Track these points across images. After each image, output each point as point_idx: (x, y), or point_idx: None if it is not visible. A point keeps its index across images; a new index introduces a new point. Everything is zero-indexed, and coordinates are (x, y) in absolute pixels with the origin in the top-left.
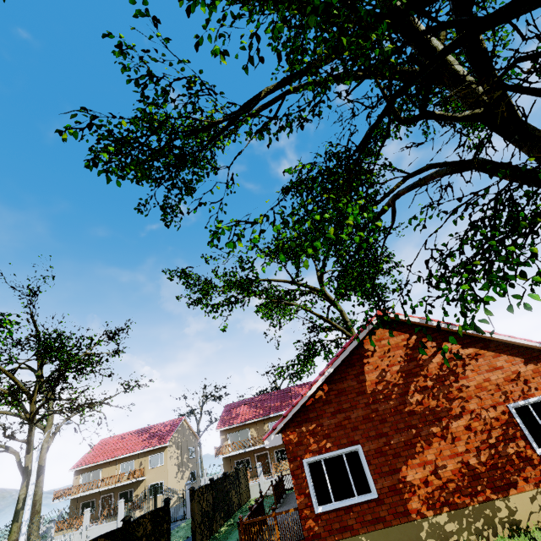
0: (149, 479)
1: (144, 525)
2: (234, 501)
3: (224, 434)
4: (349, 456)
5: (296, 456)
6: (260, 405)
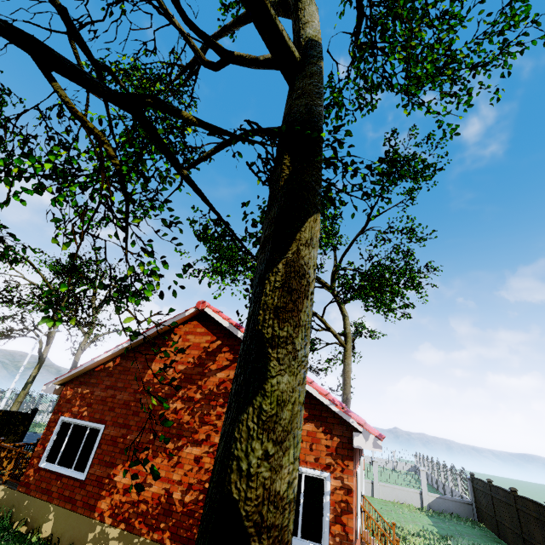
0: None
1: None
2: None
3: None
4: (92, 431)
5: (60, 411)
6: None
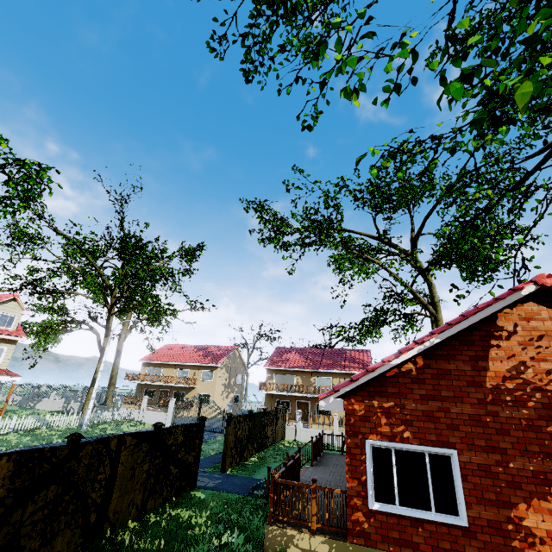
0: (199, 389)
1: (175, 435)
2: (268, 437)
3: (271, 372)
4: (435, 458)
5: (357, 432)
6: (311, 357)
